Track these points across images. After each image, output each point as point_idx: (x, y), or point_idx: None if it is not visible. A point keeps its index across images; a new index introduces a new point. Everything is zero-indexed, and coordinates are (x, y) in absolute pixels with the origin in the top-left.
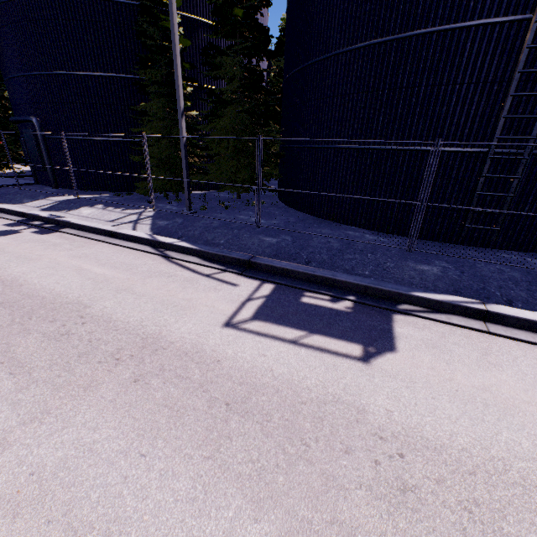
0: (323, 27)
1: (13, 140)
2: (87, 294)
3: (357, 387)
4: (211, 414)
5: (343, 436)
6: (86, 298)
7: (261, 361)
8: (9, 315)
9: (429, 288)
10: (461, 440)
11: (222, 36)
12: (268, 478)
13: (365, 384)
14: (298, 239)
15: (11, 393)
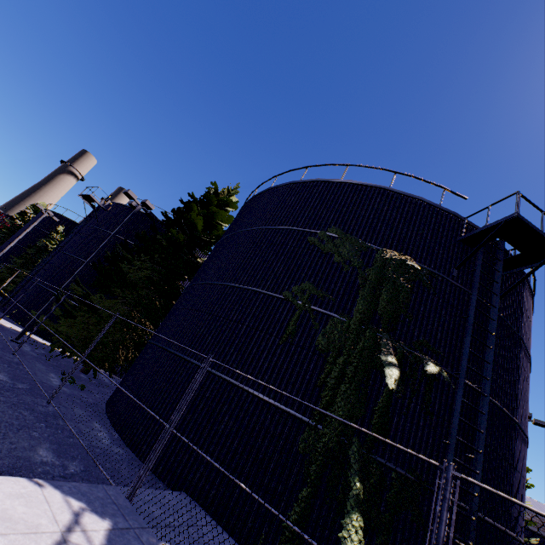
0: None
1: None
2: None
3: None
4: None
5: None
6: None
7: None
8: None
9: None
10: None
11: None
12: None
13: None
14: None
15: None
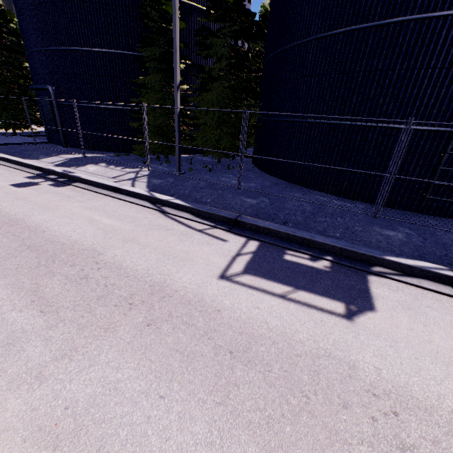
0: (306, 13)
1: (31, 105)
2: (99, 243)
3: (345, 343)
4: (217, 361)
5: (339, 391)
6: (98, 246)
7: (256, 313)
8: (36, 257)
9: (395, 252)
10: (449, 402)
11: (214, 20)
12: (276, 428)
13: (352, 341)
14: (274, 201)
15: (43, 329)
